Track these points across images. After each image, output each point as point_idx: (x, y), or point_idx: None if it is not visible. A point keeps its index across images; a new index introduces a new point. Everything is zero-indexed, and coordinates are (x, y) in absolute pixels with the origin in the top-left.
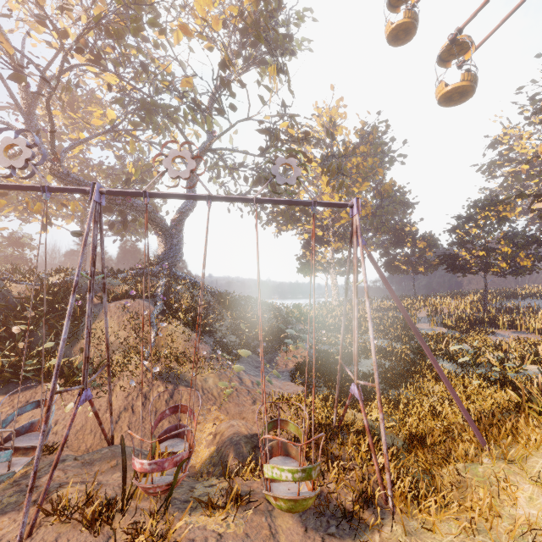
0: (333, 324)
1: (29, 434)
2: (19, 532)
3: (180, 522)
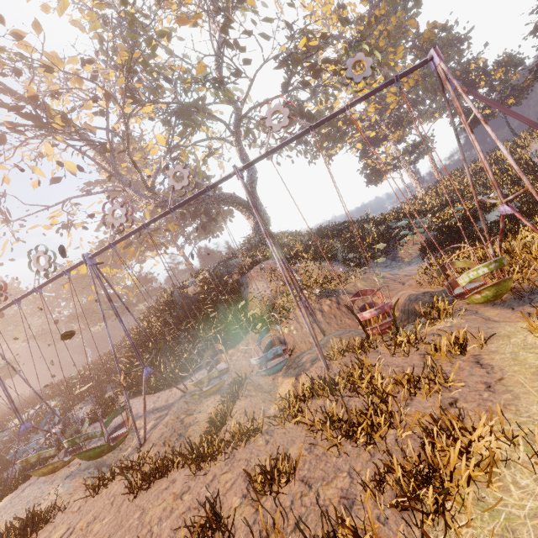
0: (434, 206)
1: (274, 347)
2: (324, 366)
3: (419, 325)
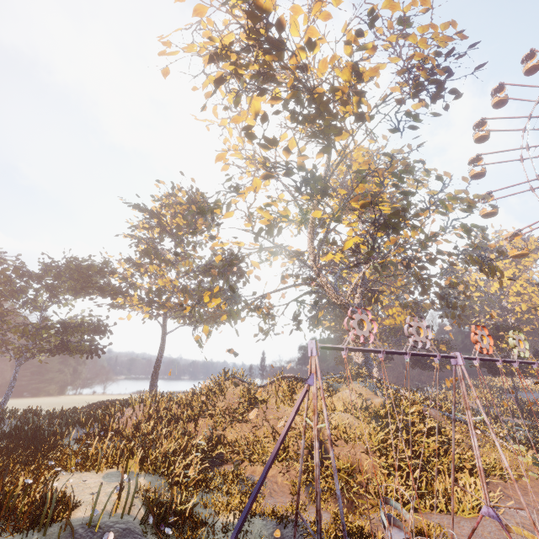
0: None
1: None
2: None
3: None
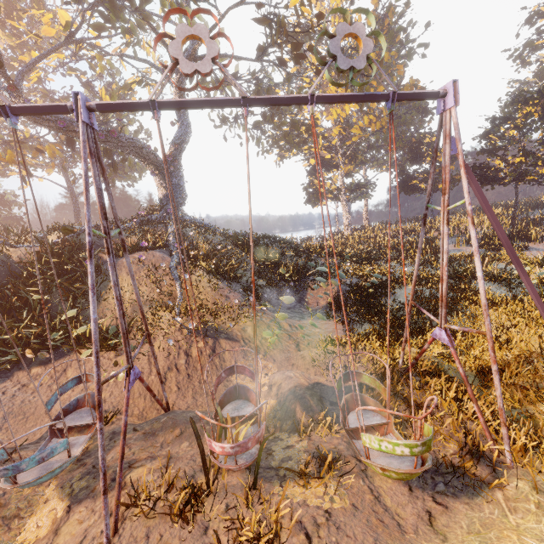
0: (355, 255)
1: (78, 411)
2: (105, 534)
3: (285, 510)
